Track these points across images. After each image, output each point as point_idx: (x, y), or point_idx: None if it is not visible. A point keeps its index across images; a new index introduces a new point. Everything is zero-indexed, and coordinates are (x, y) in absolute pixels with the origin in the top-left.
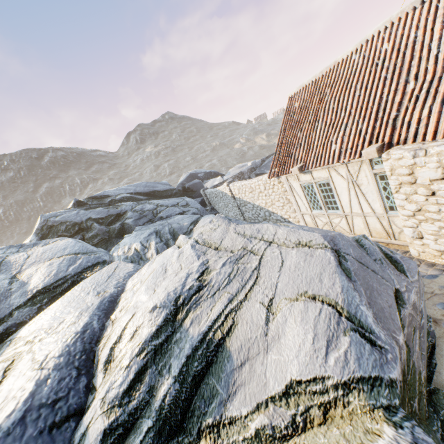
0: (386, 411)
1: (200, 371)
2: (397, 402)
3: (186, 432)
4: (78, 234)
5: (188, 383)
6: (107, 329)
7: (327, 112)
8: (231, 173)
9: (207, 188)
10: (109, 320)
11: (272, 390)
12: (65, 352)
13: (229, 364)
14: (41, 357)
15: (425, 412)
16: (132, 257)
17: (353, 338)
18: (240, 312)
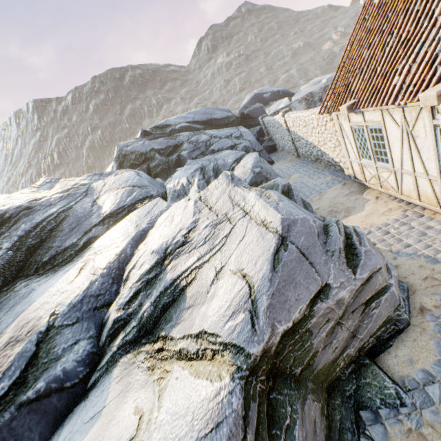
0: (236, 369)
1: (167, 303)
2: (244, 367)
3: (154, 335)
4: (145, 163)
5: (159, 308)
6: (134, 255)
7: (407, 19)
8: (301, 93)
9: (266, 115)
10: (137, 250)
11: (193, 330)
12: (108, 267)
13: (183, 305)
14: (96, 266)
15: (333, 376)
16: (179, 191)
17: (246, 317)
18: (201, 270)
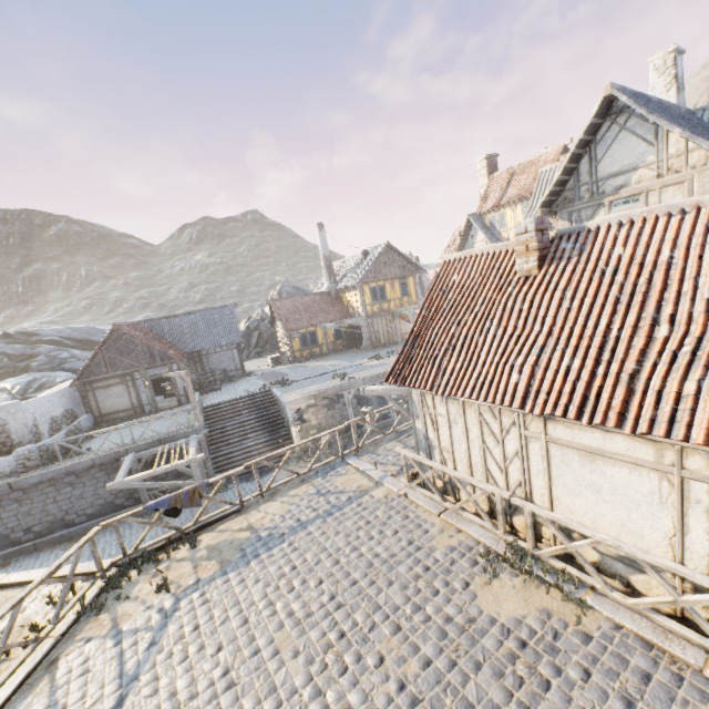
0: None
1: None
2: None
3: None
4: None
5: None
6: None
7: None
8: None
9: None
10: None
11: None
12: None
13: None
14: None
15: None
16: None
17: None
18: None
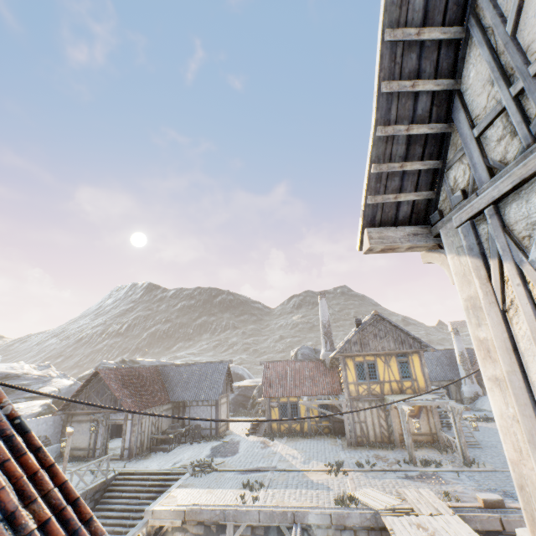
0: None
1: None
2: None
3: None
4: None
5: None
6: None
7: None
8: (238, 383)
9: None
10: None
11: None
12: None
13: None
14: None
15: None
16: None
17: None
18: None
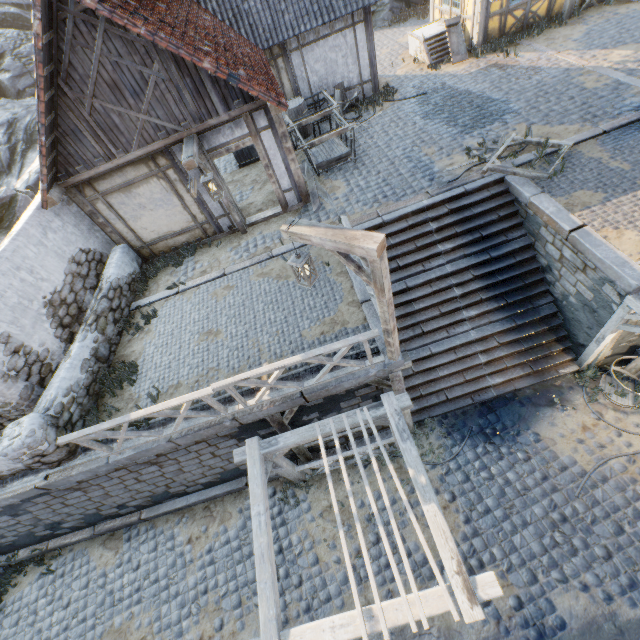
0: None
1: None
2: None
3: None
4: None
5: None
6: None
7: None
8: None
9: None
10: None
11: None
12: None
13: None
14: None
15: None
16: None
17: None
18: None
